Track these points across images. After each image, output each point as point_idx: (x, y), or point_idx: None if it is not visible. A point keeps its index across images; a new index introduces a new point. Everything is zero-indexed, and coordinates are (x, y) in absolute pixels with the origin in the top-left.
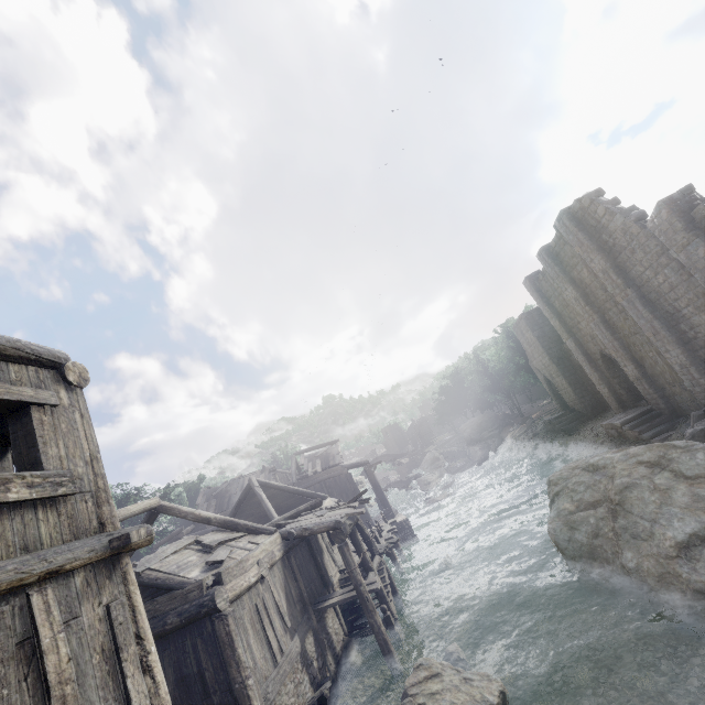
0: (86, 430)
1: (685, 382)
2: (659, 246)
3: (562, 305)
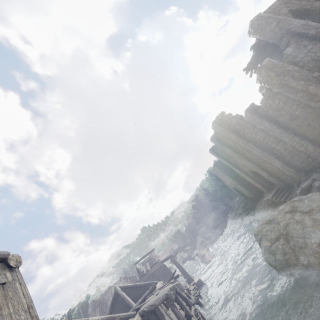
0: (23, 291)
1: (286, 172)
2: (252, 125)
3: (227, 156)
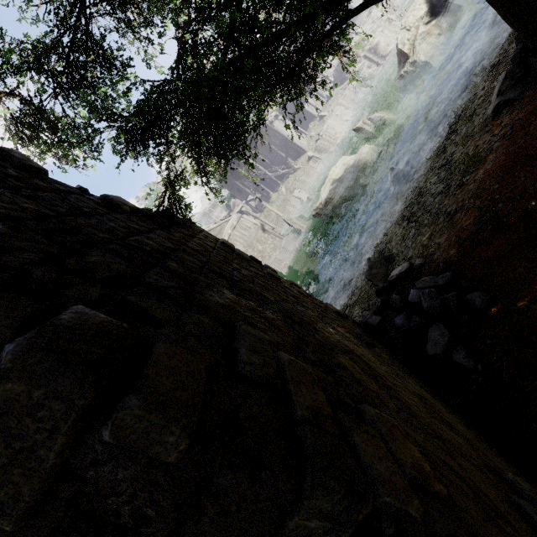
0: None
1: None
2: None
3: None
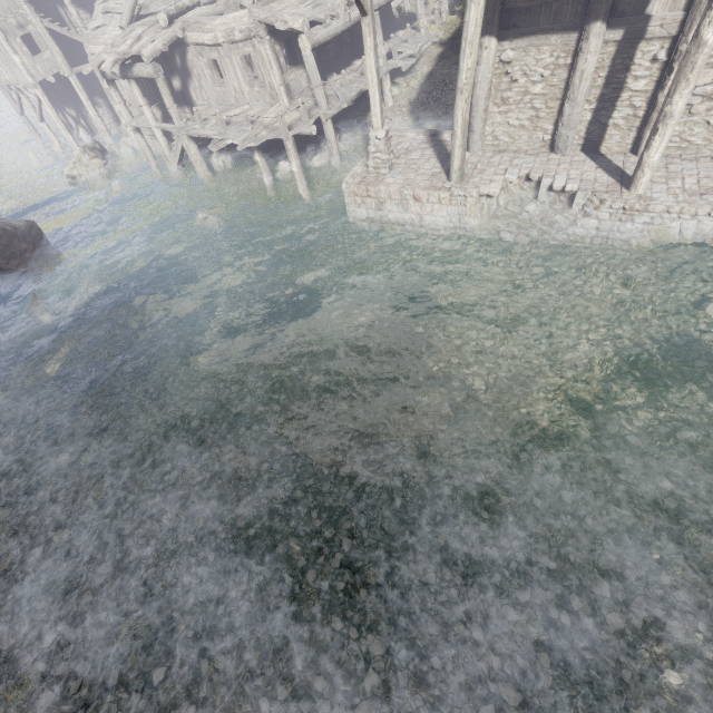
0: None
1: None
2: None
3: None
